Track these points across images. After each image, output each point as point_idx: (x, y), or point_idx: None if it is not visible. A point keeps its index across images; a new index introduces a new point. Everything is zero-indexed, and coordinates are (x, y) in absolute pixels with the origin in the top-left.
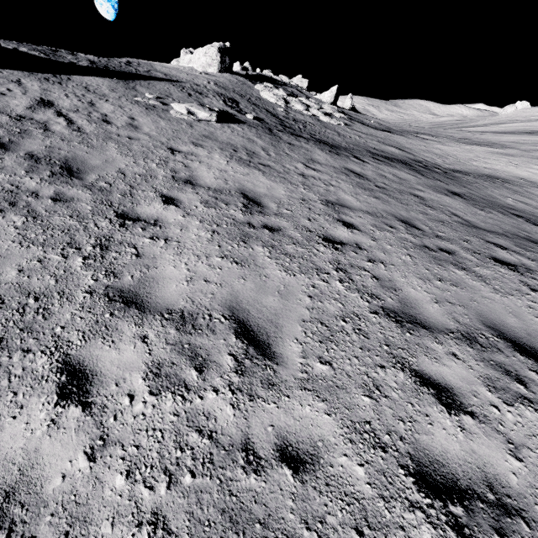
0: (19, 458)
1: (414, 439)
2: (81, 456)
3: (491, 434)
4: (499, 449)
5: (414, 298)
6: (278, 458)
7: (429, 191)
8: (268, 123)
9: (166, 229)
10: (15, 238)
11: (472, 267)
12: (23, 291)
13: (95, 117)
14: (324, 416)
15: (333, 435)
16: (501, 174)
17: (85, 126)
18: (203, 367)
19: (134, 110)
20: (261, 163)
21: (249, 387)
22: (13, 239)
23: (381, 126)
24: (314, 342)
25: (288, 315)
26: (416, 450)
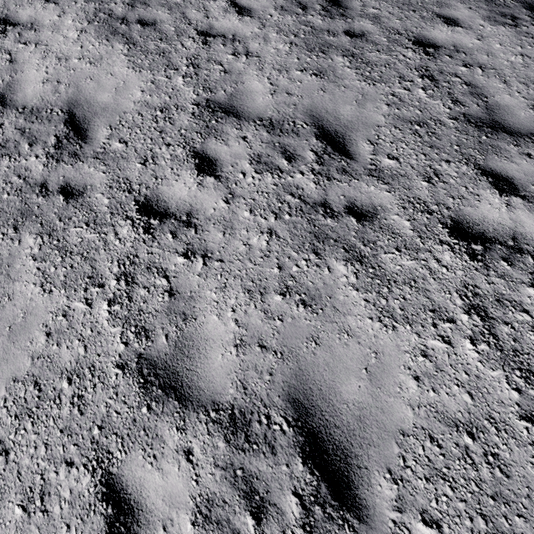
0: None
1: None
2: None
3: None
4: None
5: (205, 335)
6: None
7: (477, 18)
8: None
9: None
10: None
11: (381, 253)
12: None
13: None
14: None
15: None
16: None
17: None
18: None
19: None
20: (143, 19)
21: None
22: None
23: None
24: (8, 417)
25: (0, 370)
26: None
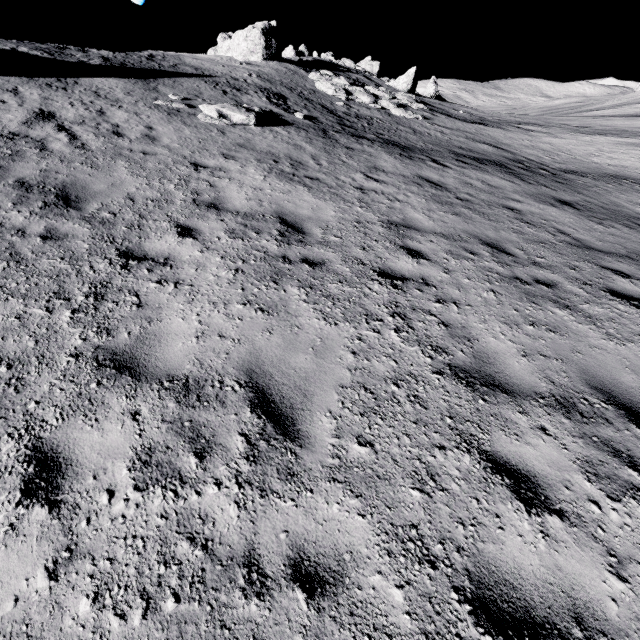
0: None
1: (477, 549)
2: (41, 573)
3: (585, 542)
4: (595, 564)
5: (493, 350)
6: (290, 577)
7: (530, 201)
8: (323, 123)
9: (177, 269)
10: None
11: (578, 305)
12: None
13: (104, 129)
14: (357, 518)
15: (365, 545)
16: (631, 172)
17: (90, 141)
18: (206, 452)
19: (153, 117)
20: (308, 176)
21: (261, 478)
22: None
23: (472, 117)
24: (353, 415)
25: (323, 379)
26: (478, 565)
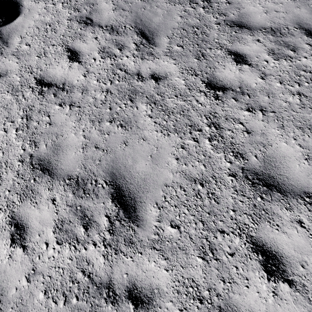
0: (236, 79)
1: None
2: (258, 79)
3: None
4: None
5: None
6: None
7: None
8: None
9: None
10: (165, 1)
11: None
12: (189, 25)
13: None
14: None
15: None
16: None
17: None
18: (295, 50)
19: None
20: None
21: None
22: (165, 2)
23: None
24: None
25: None
26: None
